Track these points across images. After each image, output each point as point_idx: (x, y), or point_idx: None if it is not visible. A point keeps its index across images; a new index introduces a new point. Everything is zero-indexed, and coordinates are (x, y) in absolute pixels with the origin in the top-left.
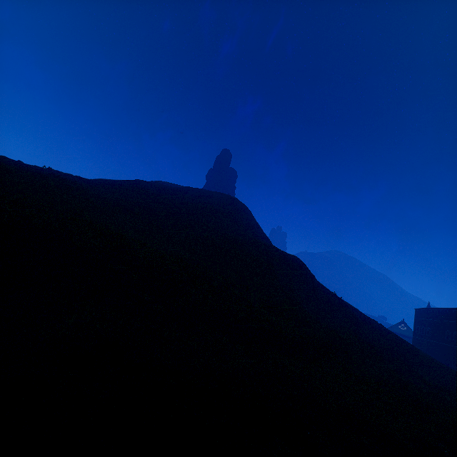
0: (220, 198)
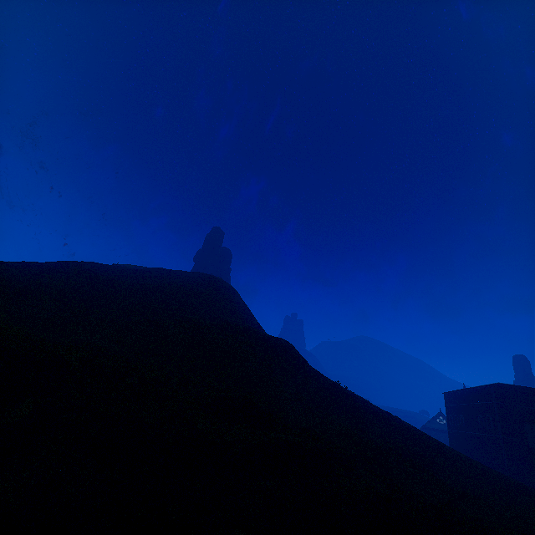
0: (195, 278)
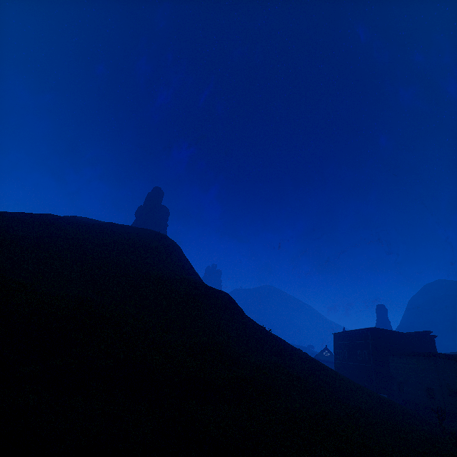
0: (147, 235)
